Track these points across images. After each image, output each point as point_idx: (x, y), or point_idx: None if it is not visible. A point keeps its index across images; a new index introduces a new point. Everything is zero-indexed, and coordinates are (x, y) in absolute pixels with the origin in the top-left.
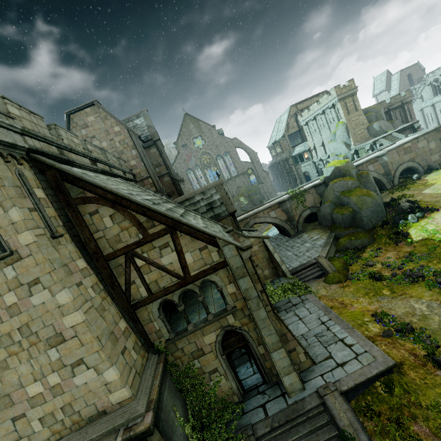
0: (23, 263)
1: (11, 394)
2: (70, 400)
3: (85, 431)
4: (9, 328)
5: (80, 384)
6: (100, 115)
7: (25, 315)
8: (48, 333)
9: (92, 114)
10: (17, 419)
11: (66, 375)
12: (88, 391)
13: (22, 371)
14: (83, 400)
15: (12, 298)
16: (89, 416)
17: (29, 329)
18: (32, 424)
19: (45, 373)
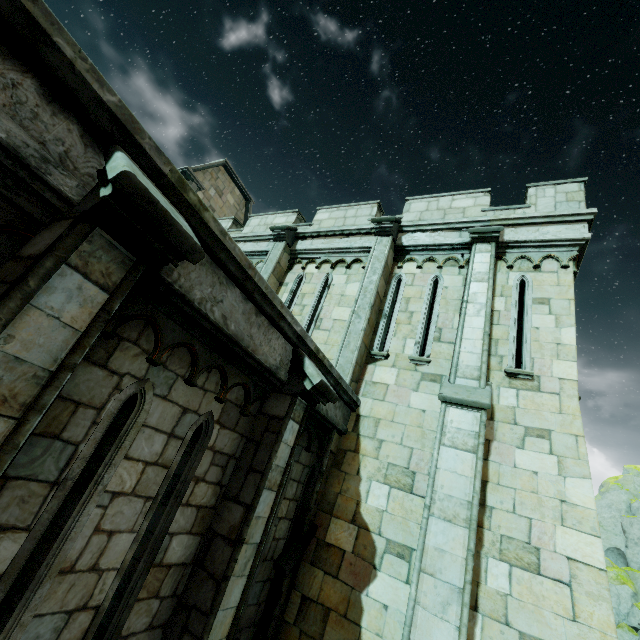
0: None
1: None
2: None
3: None
4: None
5: None
6: (239, 211)
7: None
8: None
9: (236, 199)
10: None
11: None
12: None
13: None
14: None
15: None
16: None
17: None
18: None
19: None
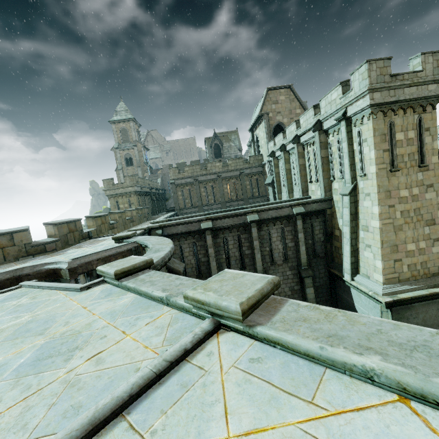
0: (428, 173)
1: (398, 245)
2: (426, 259)
3: (434, 279)
4: (409, 207)
5: (434, 252)
6: (289, 97)
7: (419, 203)
8: (427, 217)
9: (284, 95)
10: (396, 261)
11: (429, 244)
12: (437, 257)
13: (408, 234)
14: (433, 262)
15: (416, 191)
16: (433, 273)
17: (419, 211)
18: (403, 266)
19: (418, 239)
